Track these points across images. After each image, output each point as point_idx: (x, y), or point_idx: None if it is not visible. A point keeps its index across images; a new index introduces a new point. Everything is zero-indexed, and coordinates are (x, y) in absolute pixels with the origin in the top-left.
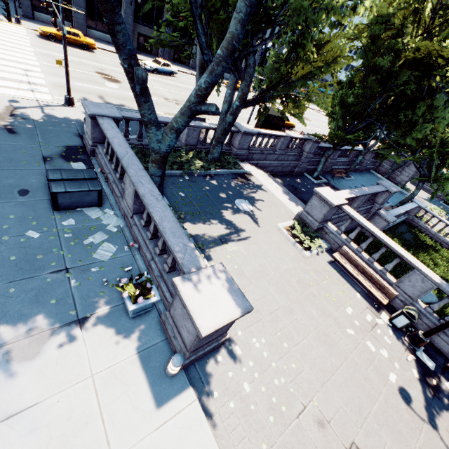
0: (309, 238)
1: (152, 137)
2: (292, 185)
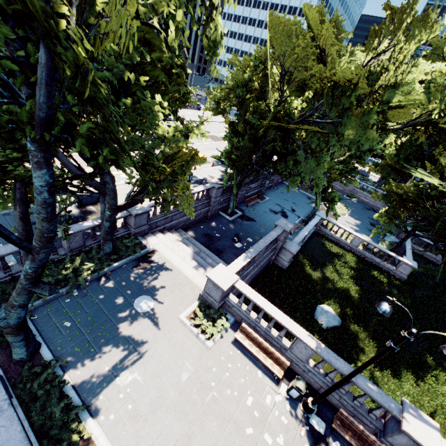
0: (211, 323)
1: None
2: (206, 234)
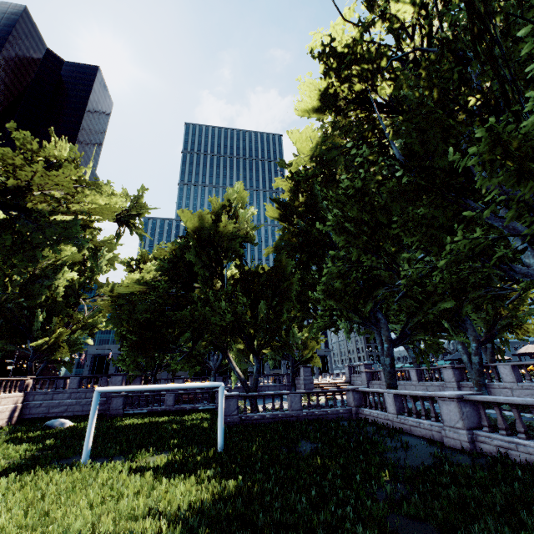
0: None
1: None
2: None
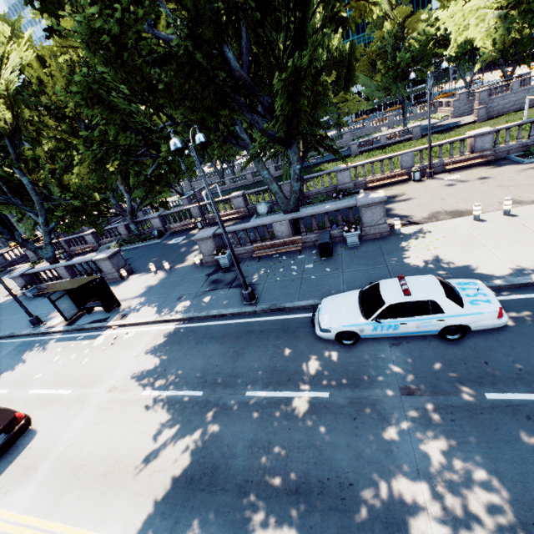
0: (34, 263)
1: None
2: None
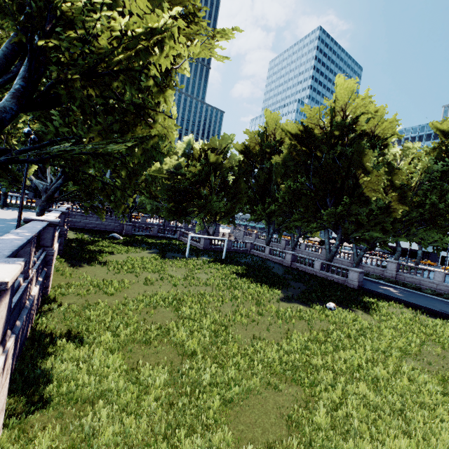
0: None
1: (2, 189)
2: None
